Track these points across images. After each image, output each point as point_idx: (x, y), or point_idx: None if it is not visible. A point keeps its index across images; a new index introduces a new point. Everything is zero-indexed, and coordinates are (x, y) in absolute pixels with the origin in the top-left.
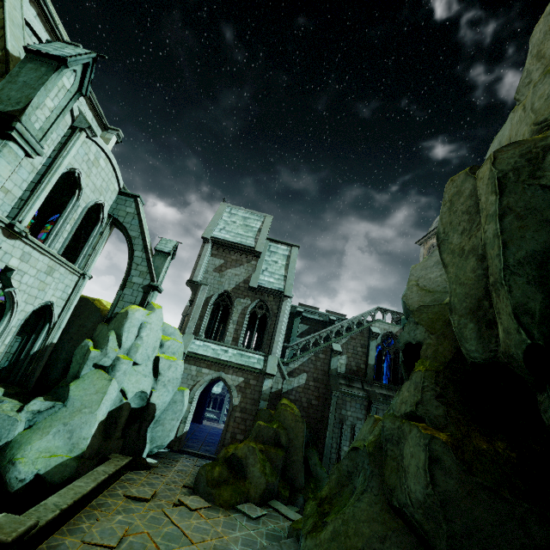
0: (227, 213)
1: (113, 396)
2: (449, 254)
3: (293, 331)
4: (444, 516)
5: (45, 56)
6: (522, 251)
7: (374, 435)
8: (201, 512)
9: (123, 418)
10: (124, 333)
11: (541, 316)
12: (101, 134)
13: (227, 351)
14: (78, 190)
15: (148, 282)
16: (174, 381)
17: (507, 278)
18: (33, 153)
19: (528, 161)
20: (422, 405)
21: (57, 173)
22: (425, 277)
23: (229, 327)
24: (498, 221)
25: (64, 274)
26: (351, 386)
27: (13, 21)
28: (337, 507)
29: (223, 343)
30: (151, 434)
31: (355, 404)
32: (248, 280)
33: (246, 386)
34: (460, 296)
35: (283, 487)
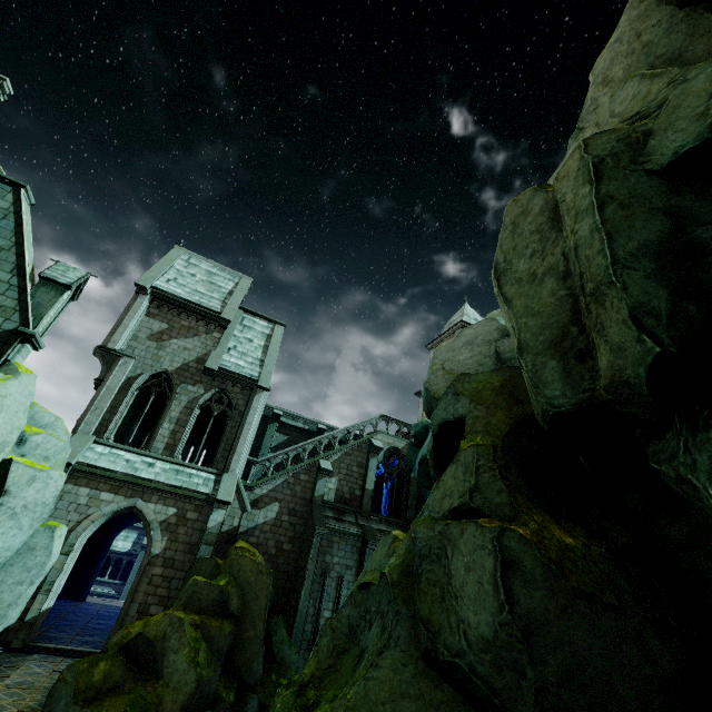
0: (183, 261)
1: None
2: (513, 285)
3: (265, 442)
4: (530, 655)
5: None
6: (633, 242)
7: (398, 555)
8: None
9: None
10: None
11: (669, 317)
12: None
13: (153, 464)
14: None
15: (13, 325)
16: (36, 509)
17: (619, 273)
18: None
19: (628, 146)
20: (478, 492)
21: None
22: (453, 359)
23: (163, 428)
24: (598, 211)
25: None
26: (341, 520)
27: None
28: (331, 690)
29: (147, 451)
30: None
31: (345, 546)
32: (205, 359)
33: (179, 522)
34: (534, 329)
35: (225, 687)
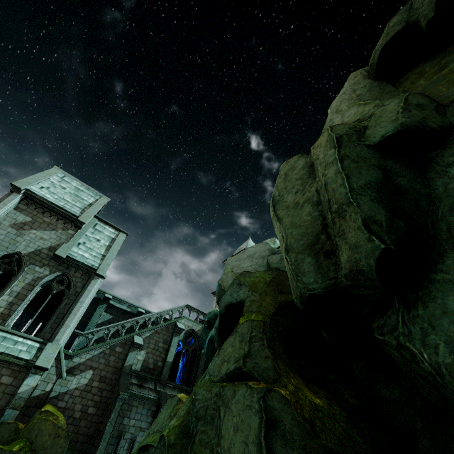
0: (58, 177)
1: None
2: (283, 210)
3: (92, 319)
4: None
5: None
6: (361, 180)
7: (178, 417)
8: None
9: None
10: None
11: (388, 226)
12: None
13: None
14: None
15: None
16: None
17: (354, 196)
18: None
19: (355, 132)
20: (250, 358)
21: None
22: (239, 266)
23: (2, 299)
24: (339, 162)
25: None
26: (142, 386)
27: None
28: None
29: None
30: None
31: (142, 409)
32: (56, 248)
33: None
34: (297, 236)
35: None
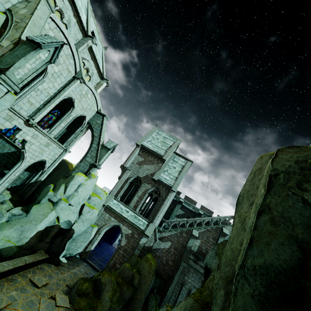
0: (155, 133)
1: (51, 219)
2: (238, 216)
3: (173, 212)
4: None
5: (33, 42)
6: (261, 258)
7: None
8: (60, 309)
9: (53, 232)
10: (68, 187)
11: None
12: (100, 81)
13: (128, 211)
14: (72, 108)
15: (93, 162)
16: (89, 220)
17: (238, 278)
18: (12, 90)
19: (301, 170)
20: None
21: (59, 98)
22: None
23: (134, 198)
24: (256, 215)
25: (55, 148)
26: (196, 262)
27: (35, 24)
28: None
29: (127, 206)
30: (69, 245)
31: (195, 276)
32: (154, 174)
33: (131, 236)
34: (227, 259)
35: None
